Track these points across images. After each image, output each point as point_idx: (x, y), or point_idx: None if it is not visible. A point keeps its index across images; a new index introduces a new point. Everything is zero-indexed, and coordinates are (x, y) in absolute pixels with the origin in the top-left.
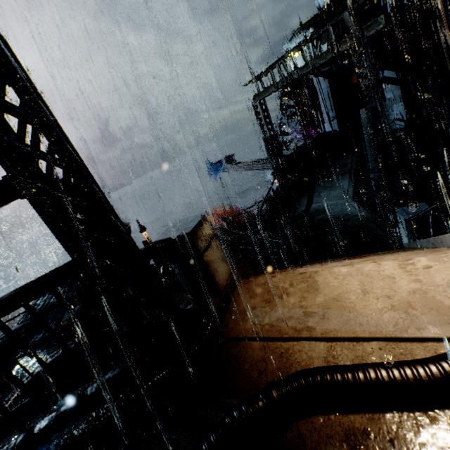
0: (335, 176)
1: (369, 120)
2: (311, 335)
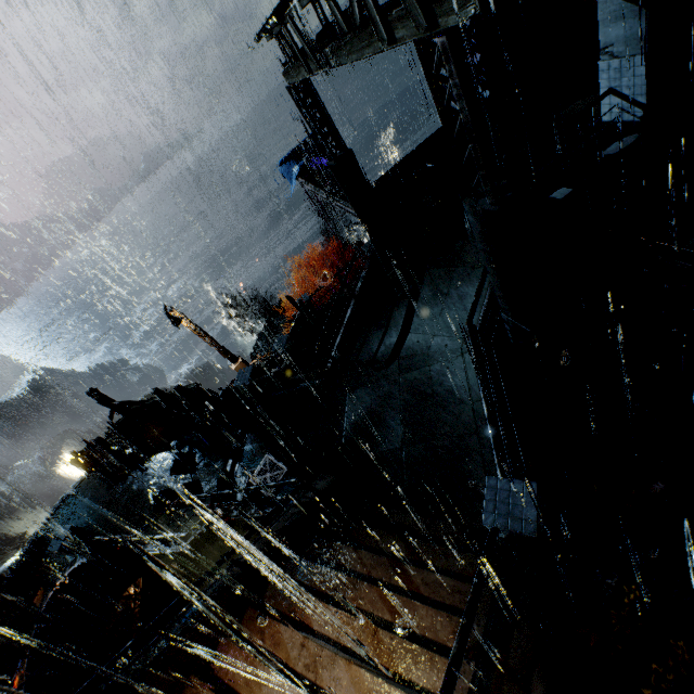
0: (459, 265)
1: (483, 230)
2: None
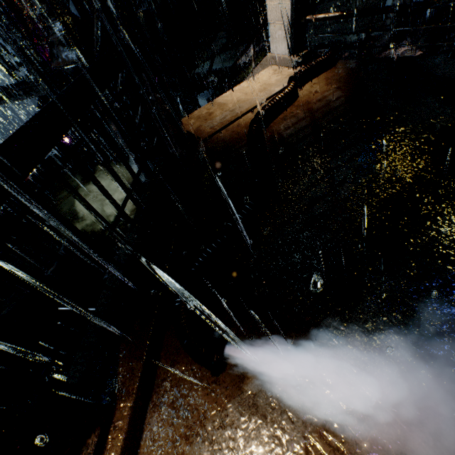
0: None
1: (146, 25)
2: (243, 113)
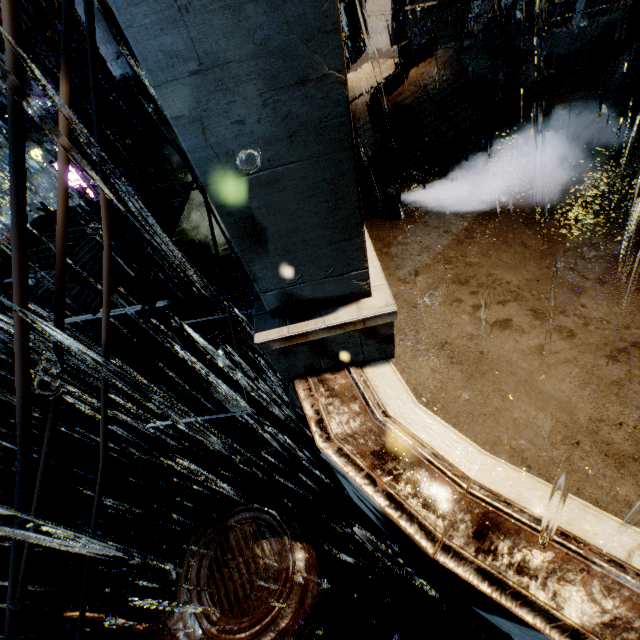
0: None
1: None
2: (357, 95)
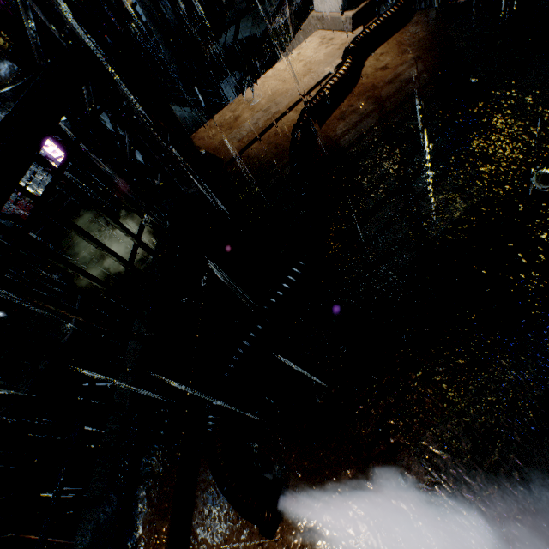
0: None
1: None
2: (281, 113)
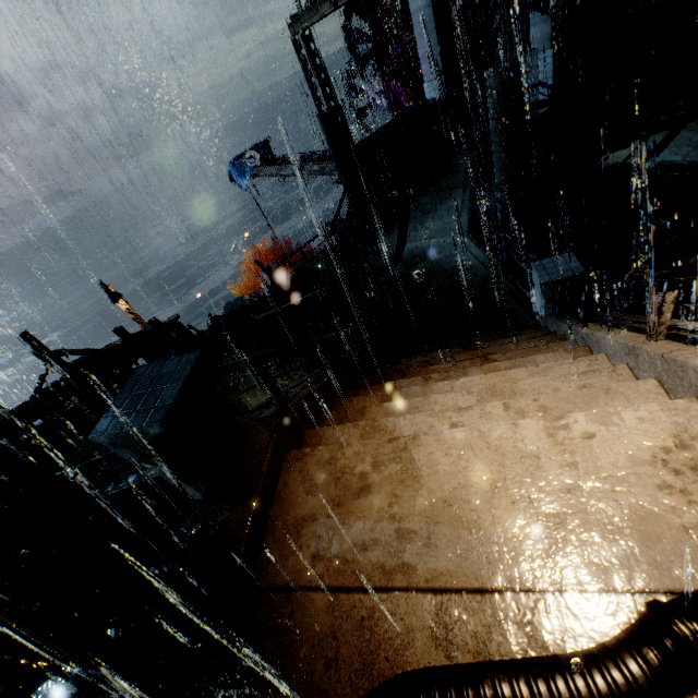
0: (441, 191)
1: (499, 93)
2: (410, 582)
